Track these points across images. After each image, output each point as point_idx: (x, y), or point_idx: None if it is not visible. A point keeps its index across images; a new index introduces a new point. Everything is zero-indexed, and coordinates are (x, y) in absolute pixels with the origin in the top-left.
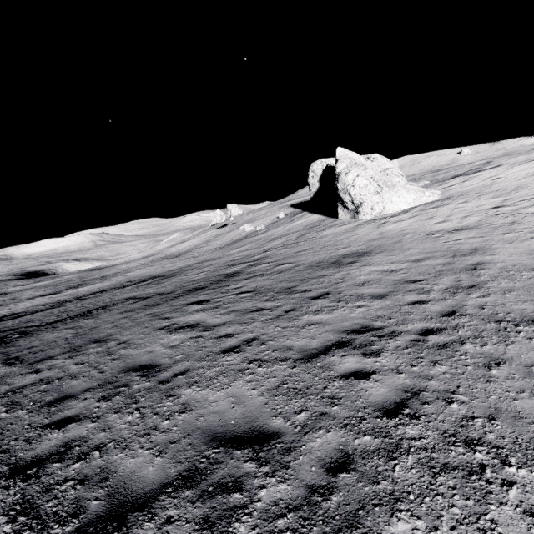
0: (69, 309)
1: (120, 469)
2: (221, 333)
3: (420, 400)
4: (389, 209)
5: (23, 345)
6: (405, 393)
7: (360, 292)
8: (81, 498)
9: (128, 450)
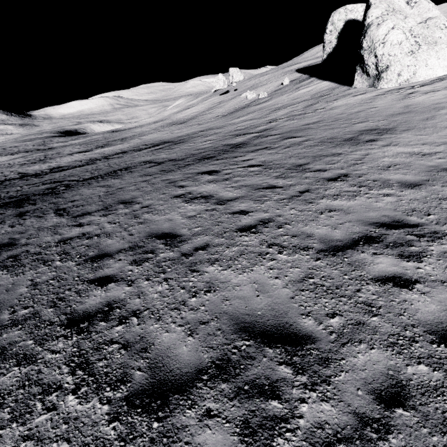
0: (99, 168)
1: (157, 342)
2: (235, 209)
3: None
4: (420, 76)
5: (68, 197)
6: None
7: (386, 177)
8: (126, 365)
9: (161, 322)
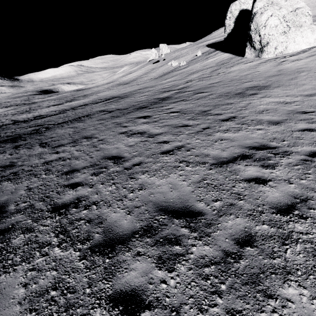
0: (69, 115)
1: (108, 218)
2: (160, 140)
3: (307, 205)
4: (290, 49)
5: (48, 135)
6: (294, 199)
7: (260, 118)
8: (89, 231)
9: (111, 207)
